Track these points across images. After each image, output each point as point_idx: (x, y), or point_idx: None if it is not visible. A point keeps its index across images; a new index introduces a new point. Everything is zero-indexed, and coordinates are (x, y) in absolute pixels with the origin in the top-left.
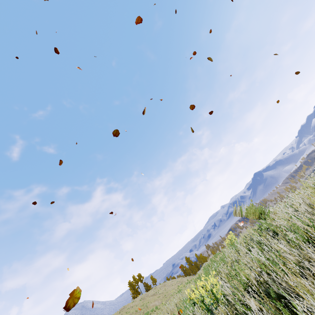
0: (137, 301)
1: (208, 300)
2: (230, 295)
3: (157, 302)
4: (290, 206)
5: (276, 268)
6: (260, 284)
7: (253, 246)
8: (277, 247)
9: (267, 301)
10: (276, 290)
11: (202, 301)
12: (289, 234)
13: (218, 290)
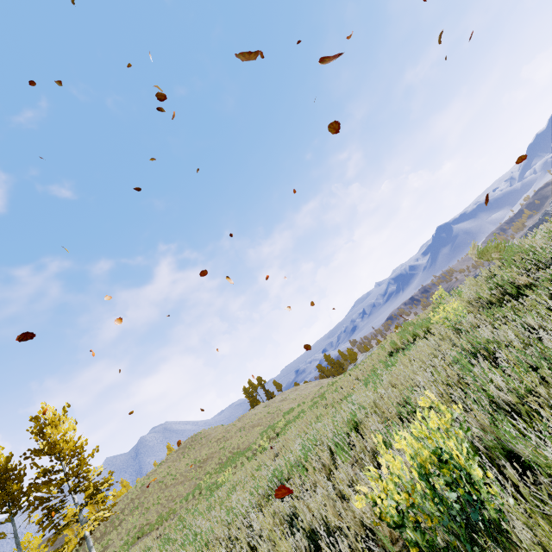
0: (260, 409)
1: (454, 316)
2: (488, 296)
3: (294, 405)
4: (548, 227)
5: (543, 256)
6: (525, 273)
7: (496, 274)
8: (539, 250)
9: (536, 273)
10: (546, 262)
11: (446, 318)
12: (548, 244)
13: (462, 309)
